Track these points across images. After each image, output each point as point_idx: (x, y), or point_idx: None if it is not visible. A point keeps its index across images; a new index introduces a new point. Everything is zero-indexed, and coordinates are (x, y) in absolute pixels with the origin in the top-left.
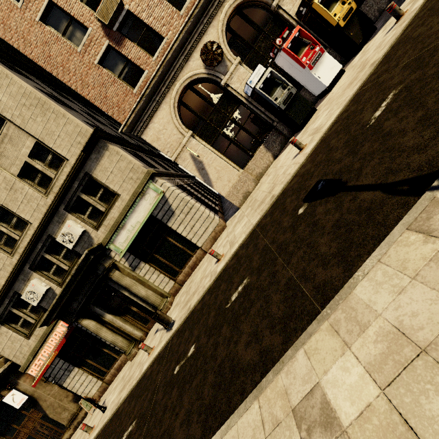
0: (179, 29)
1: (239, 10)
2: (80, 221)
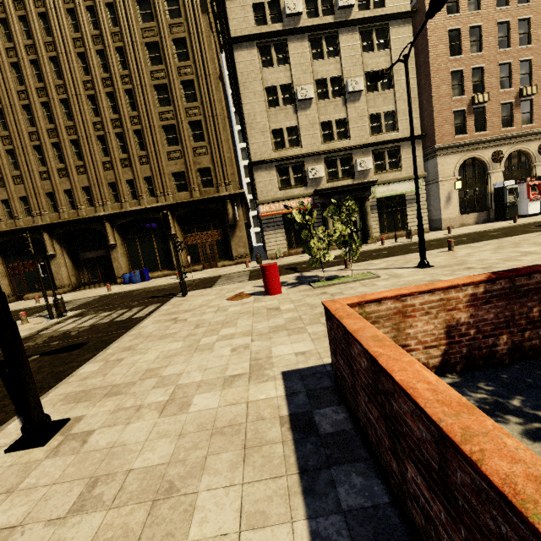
0: (495, 134)
1: (520, 152)
2: (372, 163)
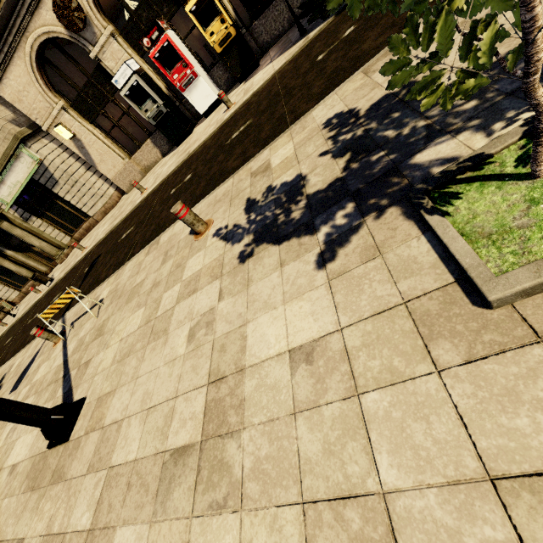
0: None
1: None
2: None
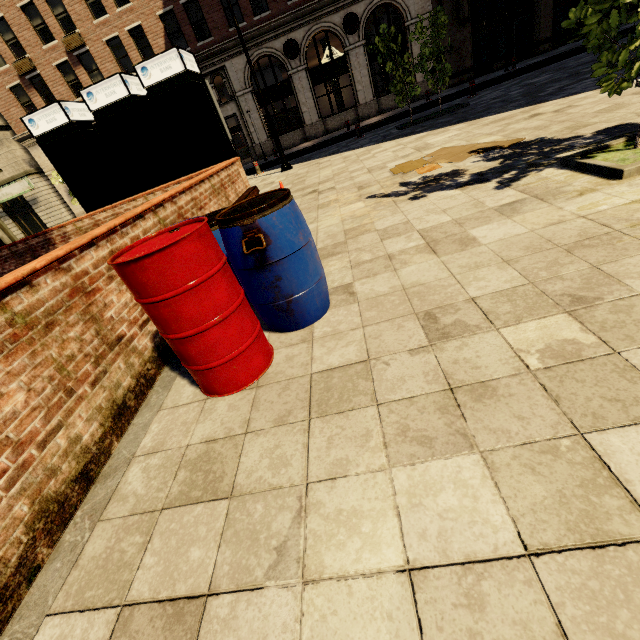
0: None
1: None
2: None
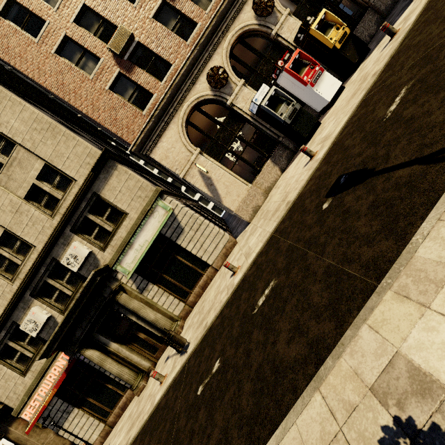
0: (186, 57)
1: (241, 39)
2: (86, 242)
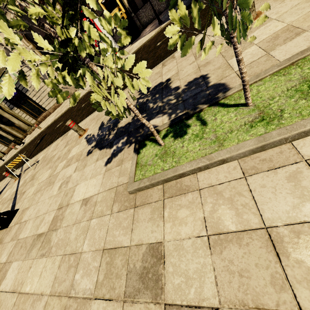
0: None
1: None
2: None
